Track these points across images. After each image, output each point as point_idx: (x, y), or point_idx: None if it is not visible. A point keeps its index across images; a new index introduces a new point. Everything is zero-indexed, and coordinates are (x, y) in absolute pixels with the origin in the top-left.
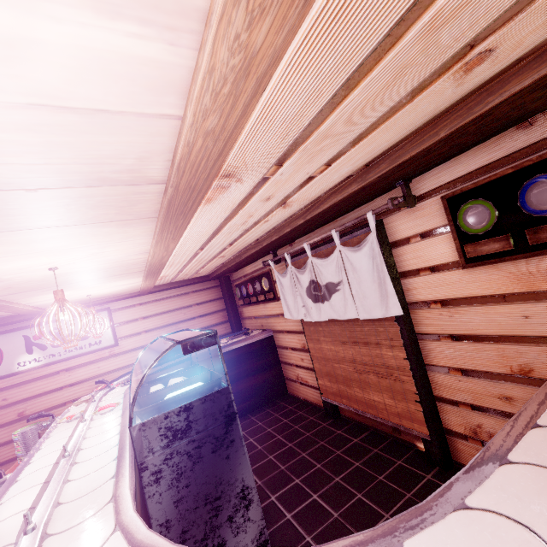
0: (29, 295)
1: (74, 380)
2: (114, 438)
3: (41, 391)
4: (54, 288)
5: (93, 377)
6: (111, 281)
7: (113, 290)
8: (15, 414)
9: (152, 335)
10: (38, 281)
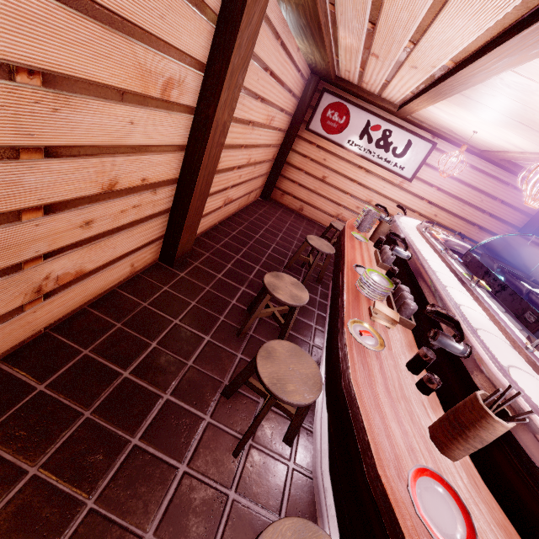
0: (464, 104)
1: (364, 182)
2: (493, 300)
3: (343, 172)
4: (492, 113)
5: (375, 191)
6: (525, 137)
7: (486, 138)
8: (322, 174)
9: (438, 196)
10: (522, 106)
